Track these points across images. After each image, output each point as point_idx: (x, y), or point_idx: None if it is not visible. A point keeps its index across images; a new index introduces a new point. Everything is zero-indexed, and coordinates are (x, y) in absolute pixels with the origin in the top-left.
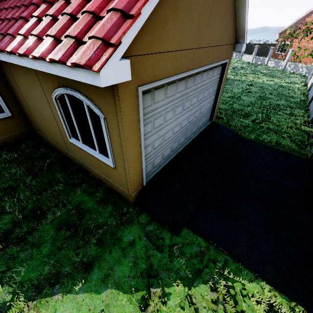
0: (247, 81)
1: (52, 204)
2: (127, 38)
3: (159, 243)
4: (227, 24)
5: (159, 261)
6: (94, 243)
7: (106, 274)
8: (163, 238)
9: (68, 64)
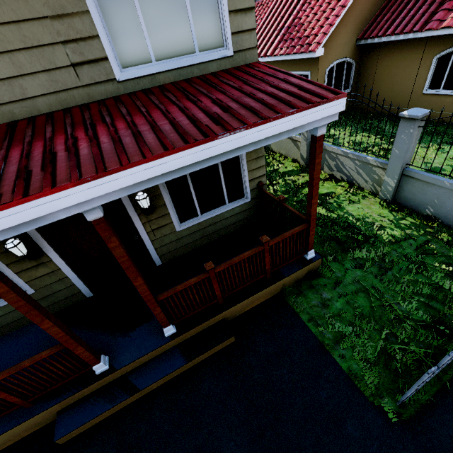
0: None
1: None
2: None
3: None
4: None
5: None
6: None
7: None
8: None
9: None
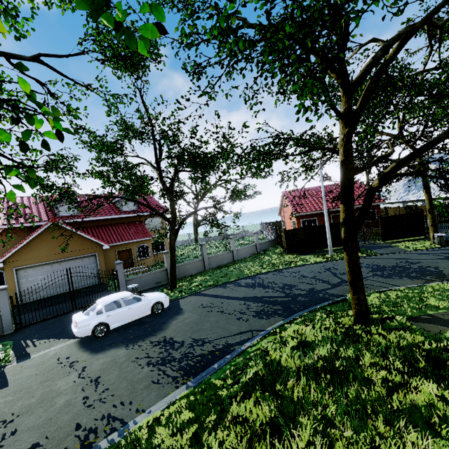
0: None
1: None
2: (2, 260)
3: None
4: (81, 243)
5: None
6: None
7: None
8: None
9: None
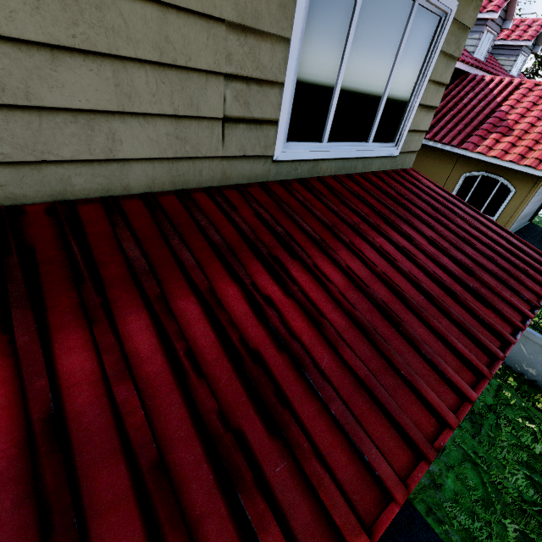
0: None
1: None
2: None
3: None
4: None
5: None
6: None
7: None
8: None
9: (537, 169)
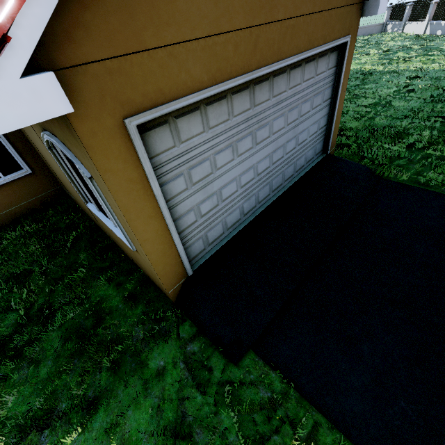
0: (408, 72)
1: (65, 299)
2: (26, 26)
3: (203, 376)
4: None
5: (197, 410)
6: (107, 366)
7: (114, 421)
8: (210, 369)
9: None
